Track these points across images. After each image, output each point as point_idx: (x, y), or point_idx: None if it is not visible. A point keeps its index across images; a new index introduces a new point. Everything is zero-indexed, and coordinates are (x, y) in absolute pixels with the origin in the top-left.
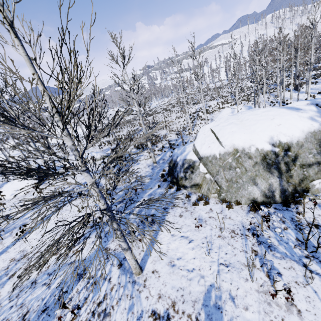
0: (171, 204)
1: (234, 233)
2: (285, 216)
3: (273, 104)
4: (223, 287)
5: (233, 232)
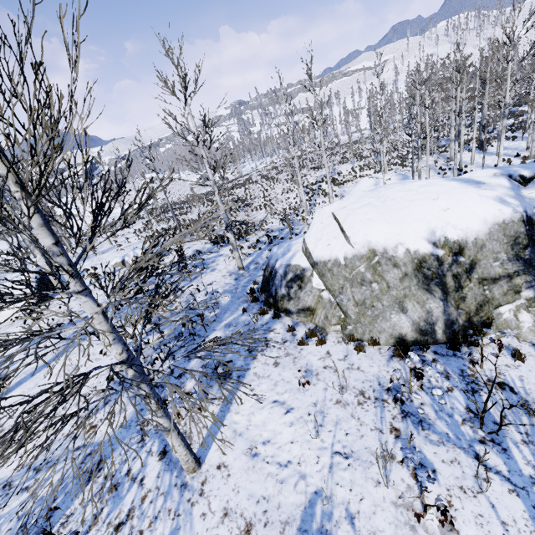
0: (262, 343)
1: (364, 397)
2: (450, 368)
3: (443, 171)
4: (338, 496)
5: (362, 395)
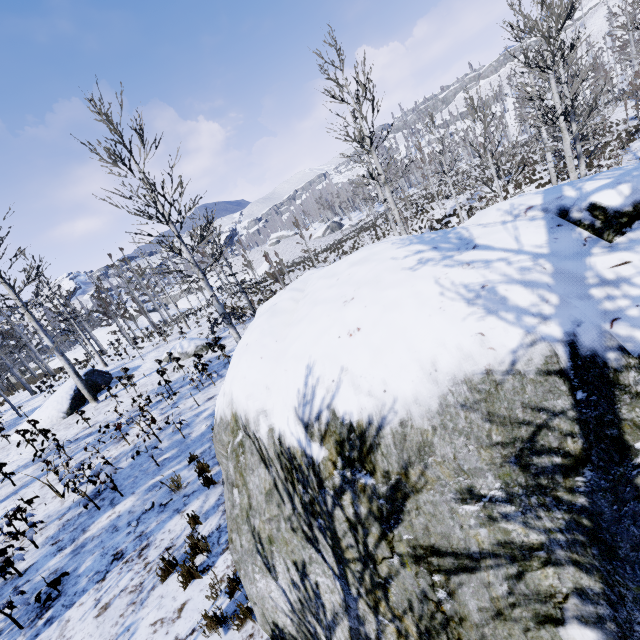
0: (141, 543)
1: None
2: None
3: None
4: None
5: None
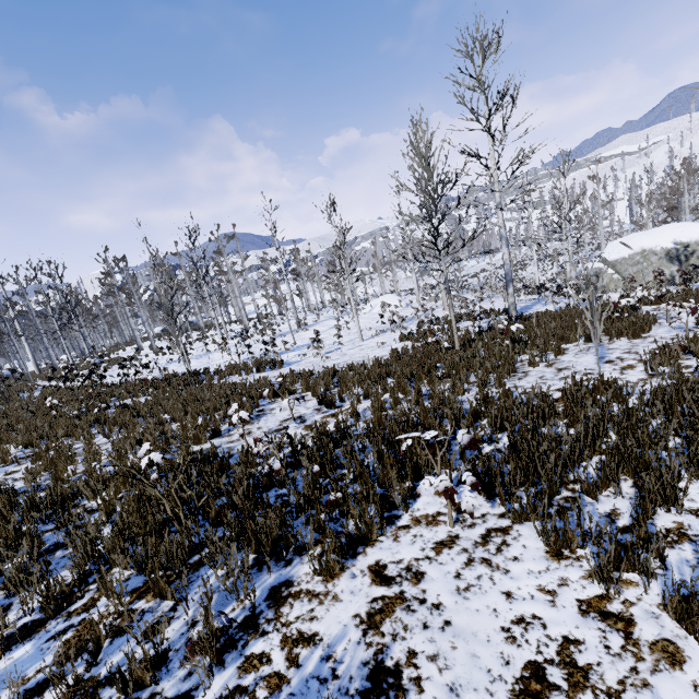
0: None
1: None
2: None
3: None
4: None
5: None
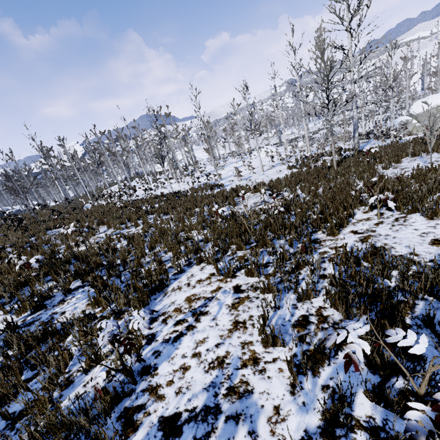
0: None
1: None
2: None
3: None
4: None
5: None
